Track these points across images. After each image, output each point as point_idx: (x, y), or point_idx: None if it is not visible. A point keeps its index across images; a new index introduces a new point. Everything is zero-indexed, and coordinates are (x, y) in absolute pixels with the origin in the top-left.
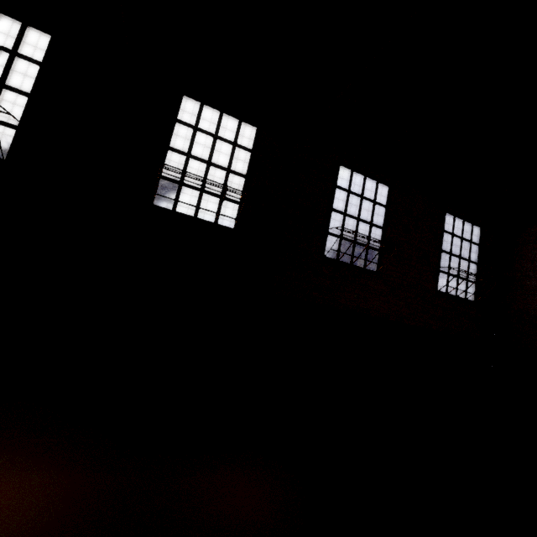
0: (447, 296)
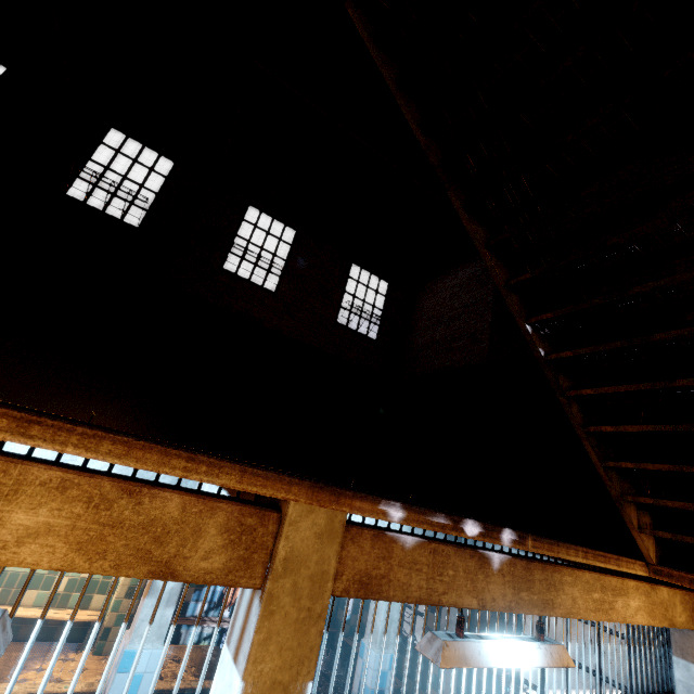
0: (347, 329)
